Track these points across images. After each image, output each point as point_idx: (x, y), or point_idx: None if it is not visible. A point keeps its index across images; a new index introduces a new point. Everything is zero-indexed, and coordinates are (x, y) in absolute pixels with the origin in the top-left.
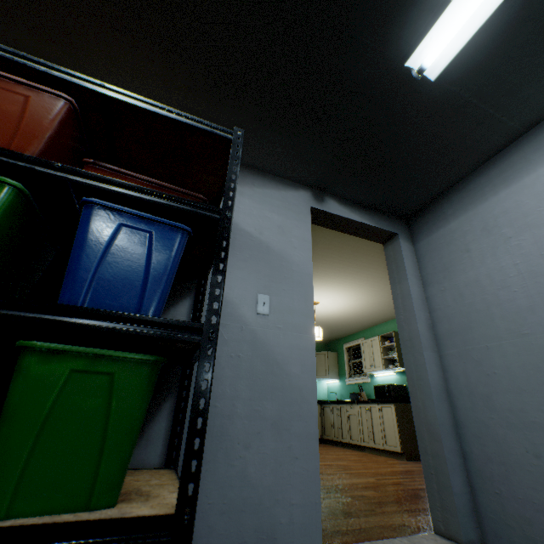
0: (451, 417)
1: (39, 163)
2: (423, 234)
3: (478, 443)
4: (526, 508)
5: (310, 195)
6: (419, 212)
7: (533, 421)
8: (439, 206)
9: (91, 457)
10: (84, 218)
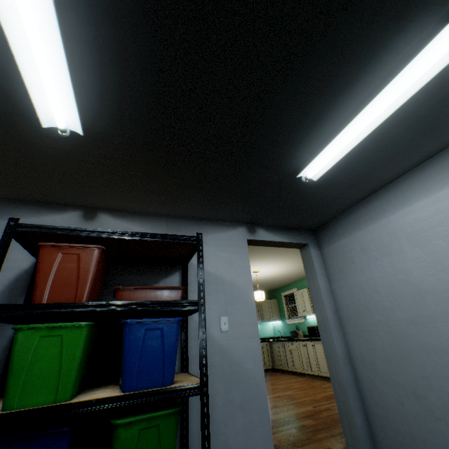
0: (353, 375)
1: (98, 305)
2: (325, 243)
3: (369, 393)
4: (398, 435)
5: (246, 230)
6: (321, 227)
7: (398, 381)
8: (333, 225)
9: None
10: (127, 332)
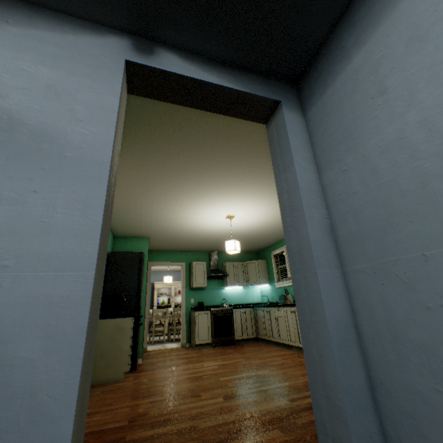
0: (364, 374)
1: None
2: (316, 94)
3: (412, 429)
4: None
5: (128, 45)
6: (310, 66)
7: None
8: (336, 40)
9: None
10: None
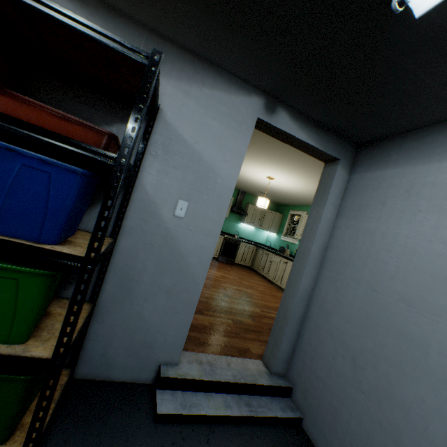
0: (303, 312)
1: None
2: (362, 168)
3: (309, 333)
4: (312, 376)
5: (262, 104)
6: (371, 143)
7: (344, 341)
8: (390, 146)
9: (7, 321)
10: None
